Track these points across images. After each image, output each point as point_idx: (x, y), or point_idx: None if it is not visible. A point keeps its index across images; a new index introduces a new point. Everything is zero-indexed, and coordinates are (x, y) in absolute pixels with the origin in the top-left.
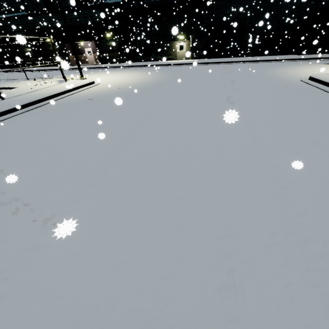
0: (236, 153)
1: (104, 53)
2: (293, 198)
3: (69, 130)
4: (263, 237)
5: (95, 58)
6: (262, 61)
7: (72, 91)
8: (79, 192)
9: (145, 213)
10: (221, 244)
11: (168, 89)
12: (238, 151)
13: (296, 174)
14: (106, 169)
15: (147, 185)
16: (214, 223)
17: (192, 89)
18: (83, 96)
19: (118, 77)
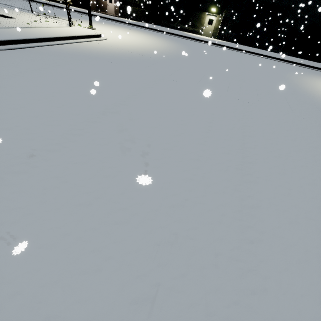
0: (214, 174)
1: (126, 5)
2: (257, 262)
3: (40, 87)
4: (196, 317)
5: (115, 8)
6: (291, 62)
7: (71, 40)
8: (2, 177)
9: (64, 233)
10: (136, 315)
11: (177, 67)
12: (218, 172)
13: (274, 224)
14: (52, 152)
15: (88, 189)
16: (143, 275)
17: (202, 74)
18: (80, 48)
19: (130, 37)
